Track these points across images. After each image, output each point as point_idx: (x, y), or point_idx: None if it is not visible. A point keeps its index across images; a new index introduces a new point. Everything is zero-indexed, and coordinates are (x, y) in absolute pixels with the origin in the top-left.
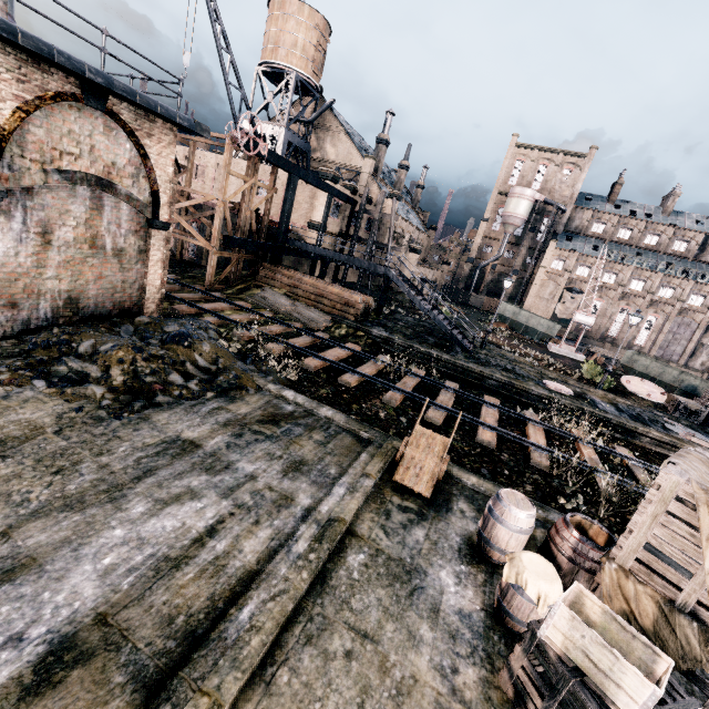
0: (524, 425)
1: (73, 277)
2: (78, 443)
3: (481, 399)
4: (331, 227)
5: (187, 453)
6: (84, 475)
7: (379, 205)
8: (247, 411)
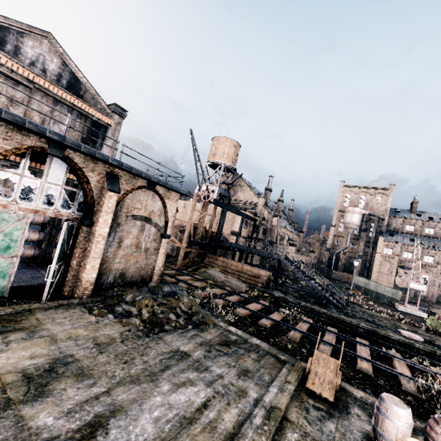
0: (391, 361)
1: (126, 262)
2: (131, 348)
3: (354, 339)
4: (243, 233)
5: (184, 359)
6: (137, 365)
7: (270, 221)
8: (211, 337)
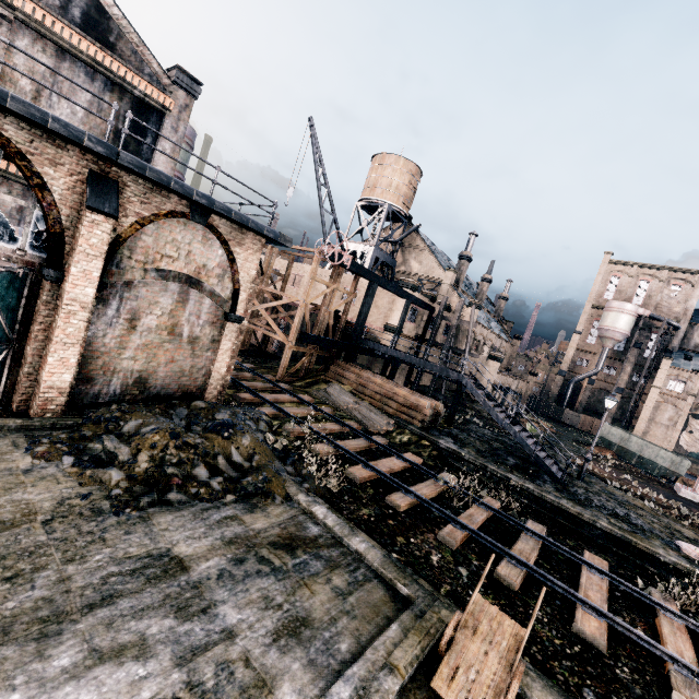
0: (652, 614)
1: (148, 359)
2: (57, 540)
3: (579, 557)
4: (407, 331)
5: (167, 577)
6: (35, 589)
7: (457, 312)
8: (263, 526)
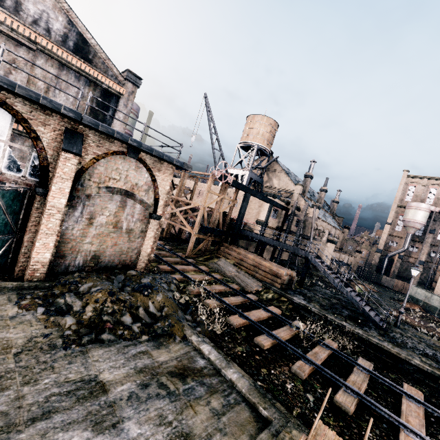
0: None
1: (100, 243)
2: (21, 367)
3: (399, 388)
4: (271, 224)
5: (91, 398)
6: None
7: (304, 211)
8: (165, 359)
